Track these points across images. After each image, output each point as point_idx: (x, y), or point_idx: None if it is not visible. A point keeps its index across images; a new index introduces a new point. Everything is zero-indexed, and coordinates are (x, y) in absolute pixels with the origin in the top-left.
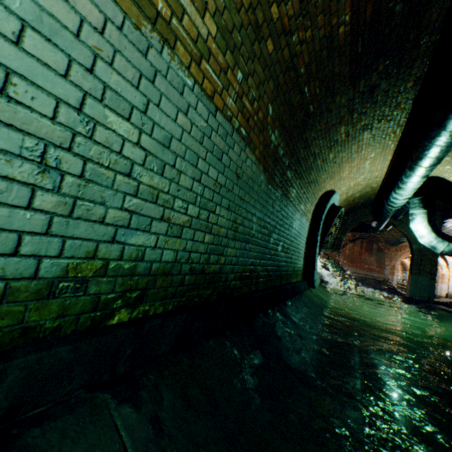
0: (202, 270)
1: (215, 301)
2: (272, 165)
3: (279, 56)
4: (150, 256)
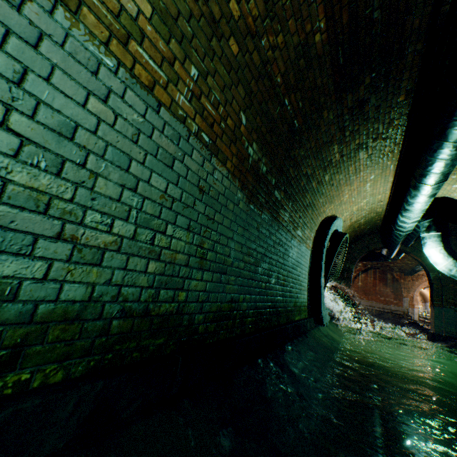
0: (145, 311)
1: (171, 353)
2: (253, 182)
3: (247, 59)
4: (31, 292)
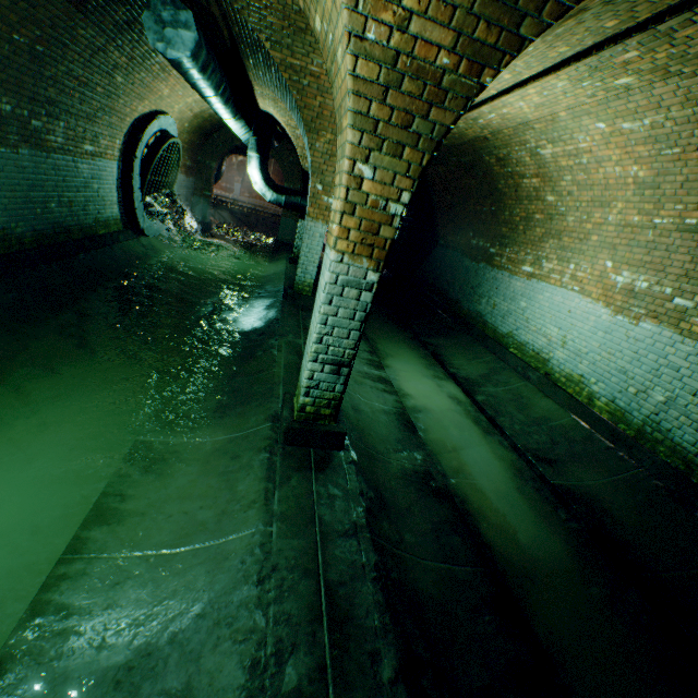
0: None
1: None
2: None
3: None
4: None
